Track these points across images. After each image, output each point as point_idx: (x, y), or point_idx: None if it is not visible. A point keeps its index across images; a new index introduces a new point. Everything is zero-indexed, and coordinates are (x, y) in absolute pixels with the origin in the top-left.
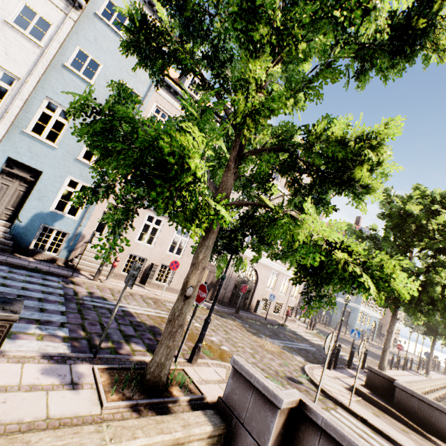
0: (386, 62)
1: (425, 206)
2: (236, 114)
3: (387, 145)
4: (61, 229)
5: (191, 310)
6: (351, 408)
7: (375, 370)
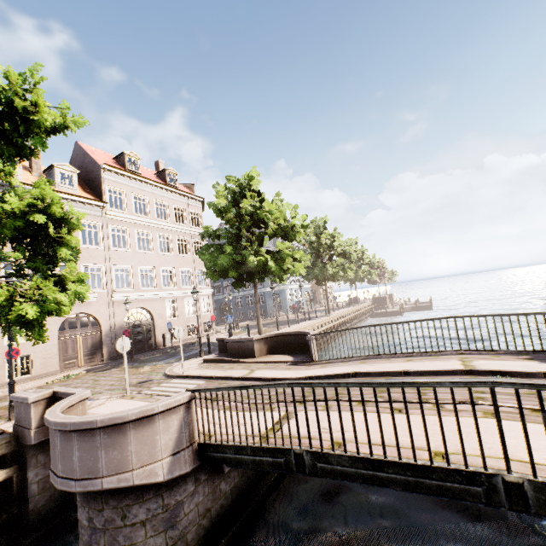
0: (13, 149)
1: (236, 194)
2: None
3: (57, 204)
4: None
5: (60, 383)
6: (185, 374)
7: (220, 339)
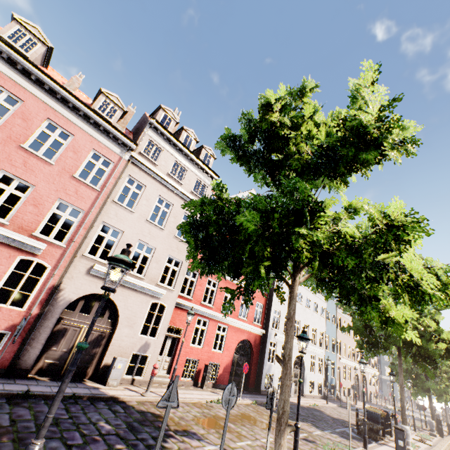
0: None
1: None
2: (444, 380)
3: None
4: (333, 384)
5: None
6: None
7: None
